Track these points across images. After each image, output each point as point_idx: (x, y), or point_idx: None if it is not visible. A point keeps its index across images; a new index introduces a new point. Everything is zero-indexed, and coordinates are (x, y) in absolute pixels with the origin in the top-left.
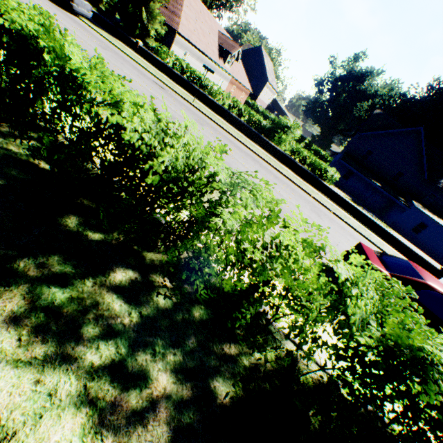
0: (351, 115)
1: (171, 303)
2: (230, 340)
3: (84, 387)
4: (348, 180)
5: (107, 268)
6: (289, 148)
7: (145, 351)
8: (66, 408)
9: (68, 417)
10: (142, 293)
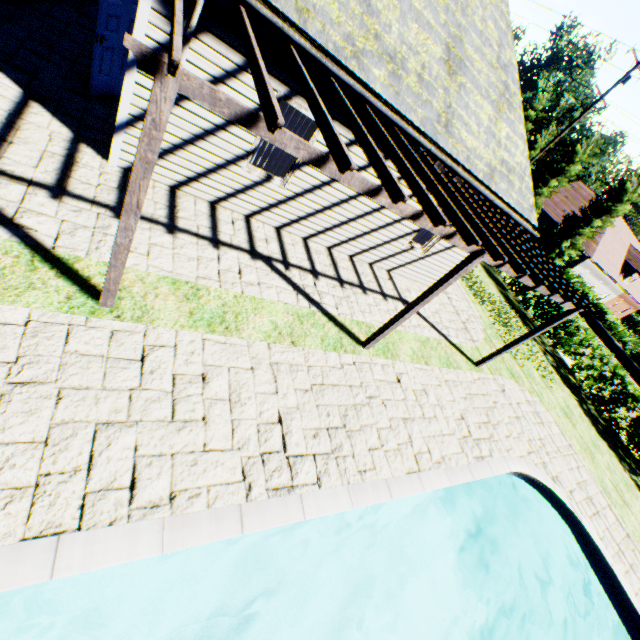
0: None
1: None
2: None
3: None
4: None
5: (635, 474)
6: None
7: None
8: None
9: None
10: None
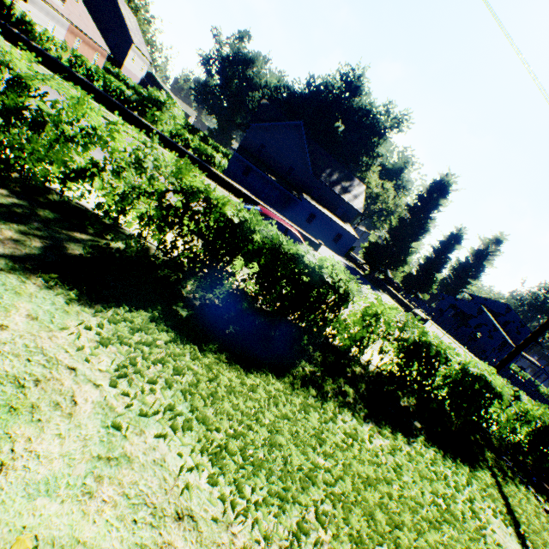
0: (246, 106)
1: (7, 202)
2: (81, 232)
3: None
4: (248, 177)
5: None
6: (169, 129)
7: None
8: None
9: None
10: None
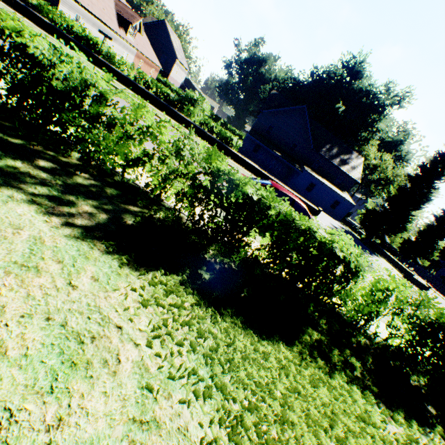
0: (258, 96)
1: (87, 183)
2: (134, 205)
3: (31, 199)
4: (258, 153)
5: (31, 158)
6: (199, 120)
7: (71, 196)
8: (23, 203)
9: (25, 206)
10: (63, 175)
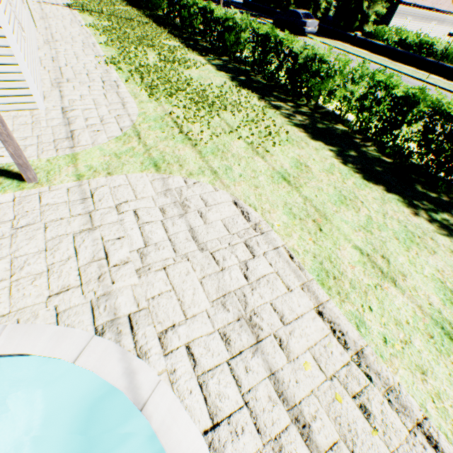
0: None
1: None
2: None
3: None
4: None
5: (448, 210)
6: None
7: None
8: None
9: None
10: None
